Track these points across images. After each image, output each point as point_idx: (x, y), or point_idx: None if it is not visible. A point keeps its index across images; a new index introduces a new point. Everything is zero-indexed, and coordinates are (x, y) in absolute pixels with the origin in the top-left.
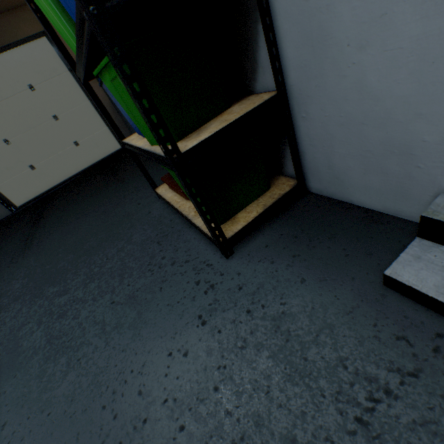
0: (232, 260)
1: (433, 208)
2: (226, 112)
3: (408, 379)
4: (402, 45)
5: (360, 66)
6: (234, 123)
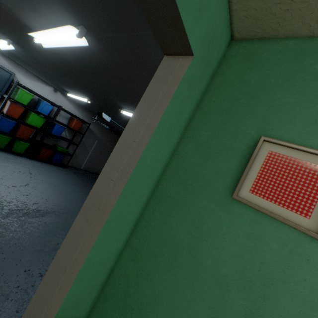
0: None
1: None
2: None
3: None
4: None
5: None
6: None
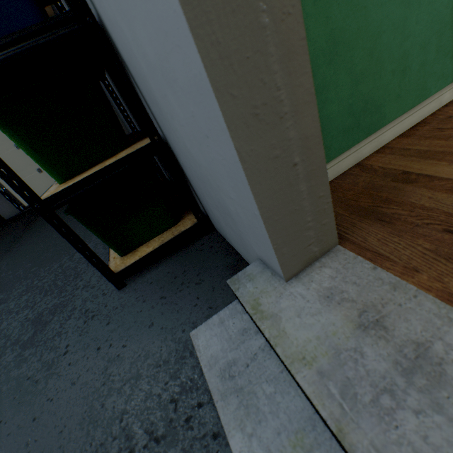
0: (121, 292)
1: (239, 275)
2: (120, 153)
3: (151, 444)
4: (184, 124)
5: (179, 132)
6: (101, 170)
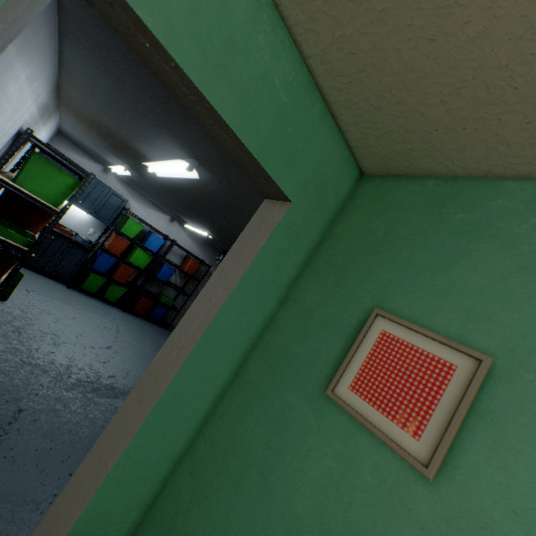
0: None
1: None
2: None
3: None
4: None
5: None
6: None
